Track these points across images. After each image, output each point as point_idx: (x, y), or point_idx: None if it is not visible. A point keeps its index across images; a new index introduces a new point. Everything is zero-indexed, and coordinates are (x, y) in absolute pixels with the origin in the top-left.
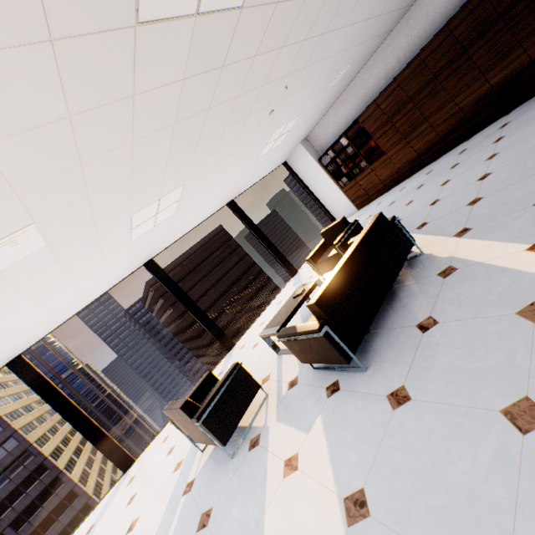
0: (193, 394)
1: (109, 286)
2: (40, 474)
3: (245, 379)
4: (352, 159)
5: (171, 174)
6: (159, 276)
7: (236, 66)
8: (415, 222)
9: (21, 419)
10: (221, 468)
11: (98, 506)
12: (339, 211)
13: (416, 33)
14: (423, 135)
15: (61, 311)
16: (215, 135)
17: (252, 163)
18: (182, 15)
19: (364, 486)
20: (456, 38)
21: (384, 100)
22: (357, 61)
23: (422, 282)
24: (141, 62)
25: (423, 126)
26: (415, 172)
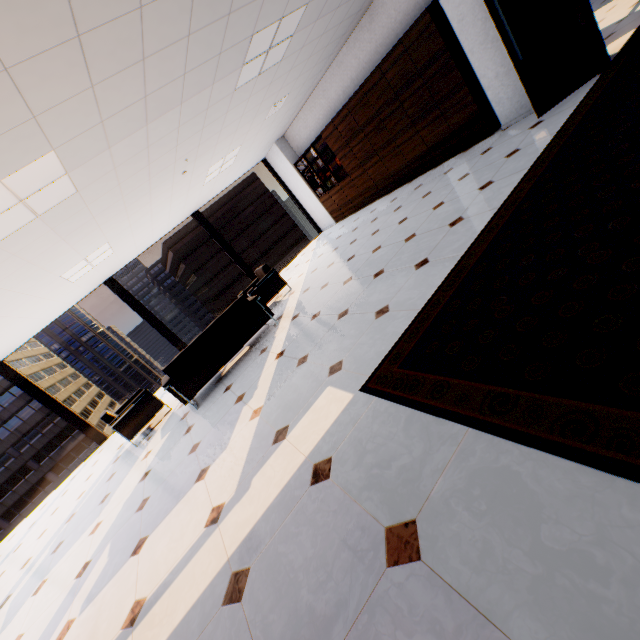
0: (125, 405)
1: (70, 305)
2: (72, 431)
3: (151, 400)
4: (325, 170)
5: (85, 247)
6: (120, 293)
7: (102, 197)
8: (310, 282)
9: (43, 381)
10: (131, 451)
11: (82, 464)
12: (321, 220)
13: (364, 58)
14: (376, 167)
15: (27, 332)
16: (117, 216)
17: (199, 189)
18: (27, 223)
19: (152, 468)
20: (388, 81)
21: (340, 123)
22: (300, 86)
23: (256, 352)
24: (10, 246)
25: (375, 159)
26: (375, 200)
